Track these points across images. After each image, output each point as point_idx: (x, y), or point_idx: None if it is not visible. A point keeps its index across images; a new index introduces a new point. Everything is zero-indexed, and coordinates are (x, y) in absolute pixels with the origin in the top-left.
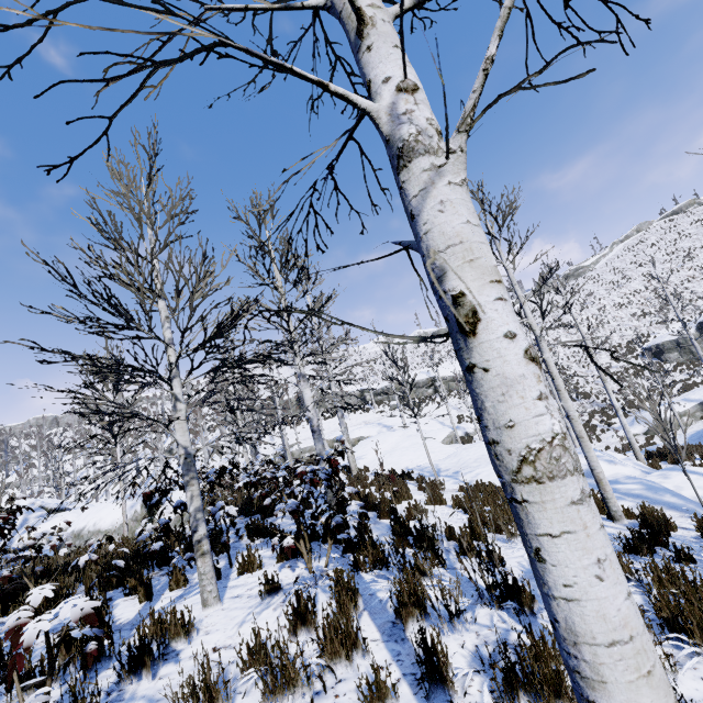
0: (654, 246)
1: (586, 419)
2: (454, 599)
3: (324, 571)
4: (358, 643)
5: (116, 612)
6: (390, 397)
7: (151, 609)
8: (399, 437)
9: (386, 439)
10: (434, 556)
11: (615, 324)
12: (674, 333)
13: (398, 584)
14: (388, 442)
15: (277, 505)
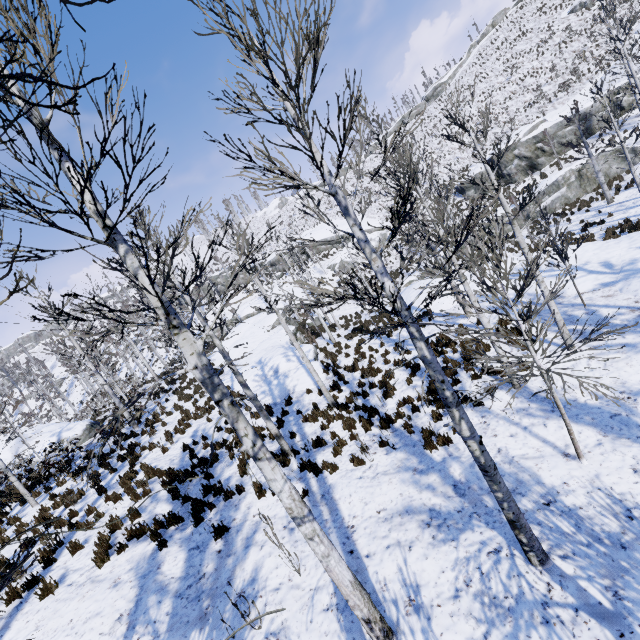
0: (498, 51)
1: (398, 266)
2: (74, 499)
3: (73, 485)
4: (46, 517)
5: (14, 511)
6: (277, 268)
7: (6, 516)
8: (250, 325)
9: (241, 329)
10: (112, 470)
11: (449, 158)
12: (474, 171)
13: (65, 497)
14: (241, 331)
15: (48, 471)
